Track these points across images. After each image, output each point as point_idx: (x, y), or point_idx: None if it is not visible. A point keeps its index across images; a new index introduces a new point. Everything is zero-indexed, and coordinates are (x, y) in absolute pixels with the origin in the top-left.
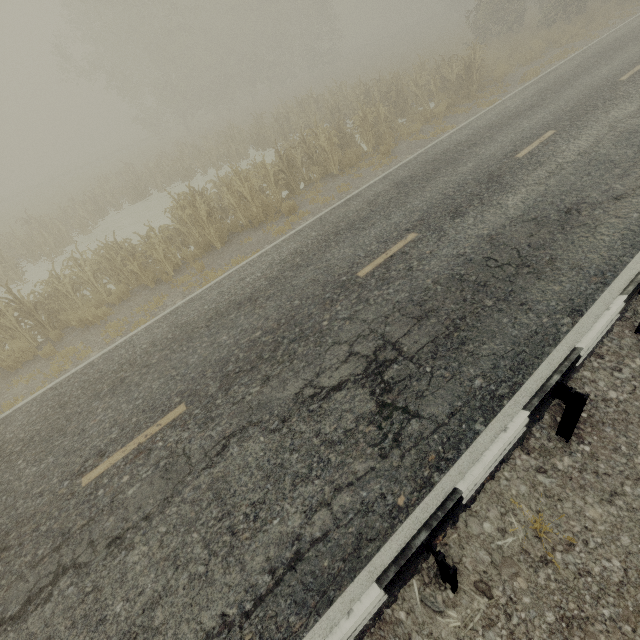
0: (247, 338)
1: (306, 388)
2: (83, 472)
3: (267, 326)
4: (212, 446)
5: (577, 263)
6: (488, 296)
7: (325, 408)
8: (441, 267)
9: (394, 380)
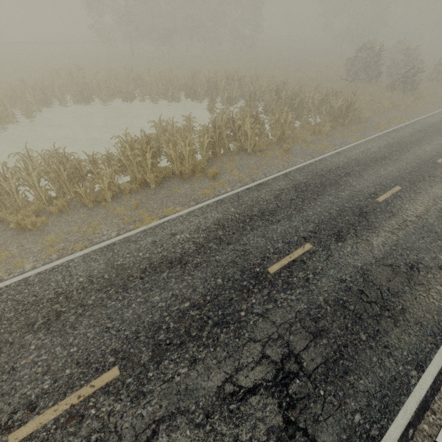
0: (177, 306)
1: (227, 383)
2: (10, 427)
3: (195, 299)
4: (143, 429)
5: (419, 319)
6: (362, 330)
7: (242, 411)
8: (330, 287)
9: (297, 396)
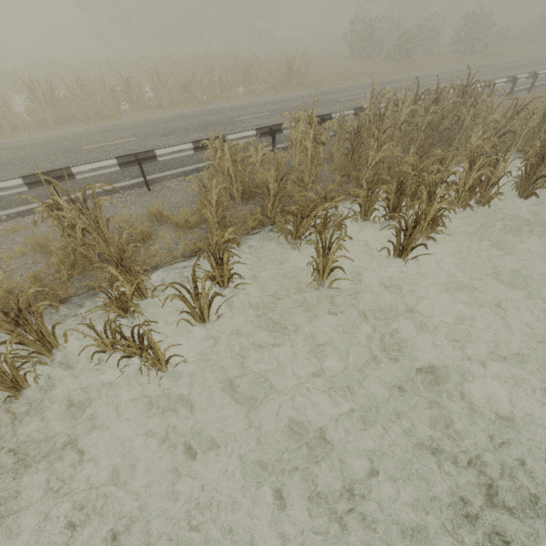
0: None
1: None
2: None
3: (12, 158)
4: None
5: (169, 163)
6: None
7: None
8: (119, 152)
9: None
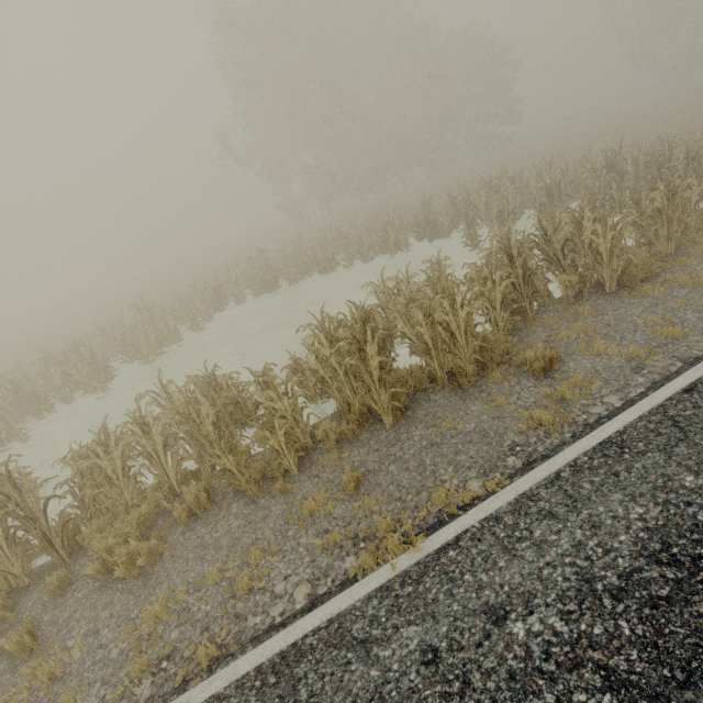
0: None
1: None
2: None
3: None
4: None
5: None
6: None
7: None
8: None
9: None
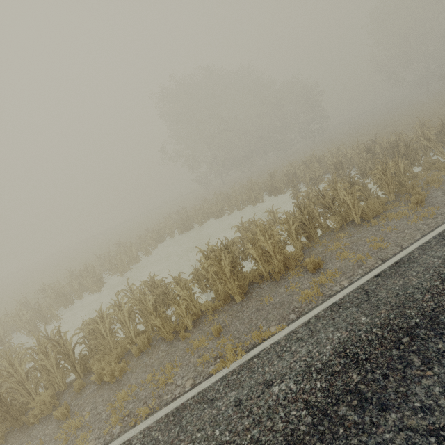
0: None
1: None
2: None
3: None
4: None
5: None
6: None
7: None
8: None
9: None
